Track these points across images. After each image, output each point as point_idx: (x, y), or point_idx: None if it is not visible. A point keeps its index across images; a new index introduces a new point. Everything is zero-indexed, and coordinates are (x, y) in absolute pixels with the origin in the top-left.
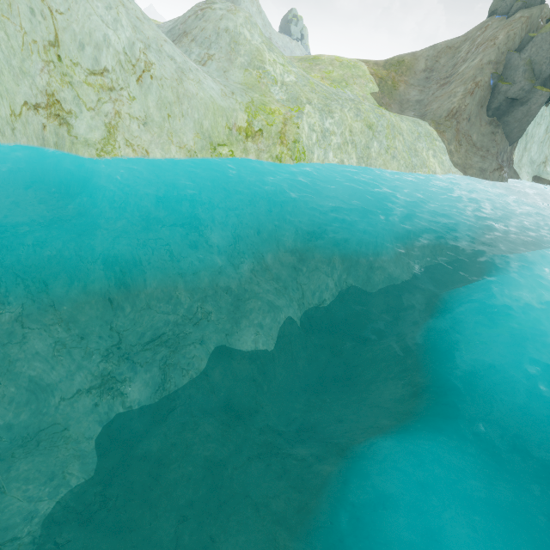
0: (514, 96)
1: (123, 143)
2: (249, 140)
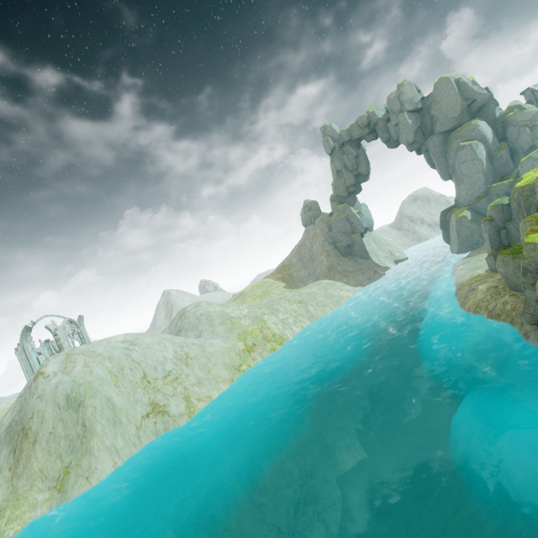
0: (347, 245)
1: (196, 401)
2: (251, 352)
